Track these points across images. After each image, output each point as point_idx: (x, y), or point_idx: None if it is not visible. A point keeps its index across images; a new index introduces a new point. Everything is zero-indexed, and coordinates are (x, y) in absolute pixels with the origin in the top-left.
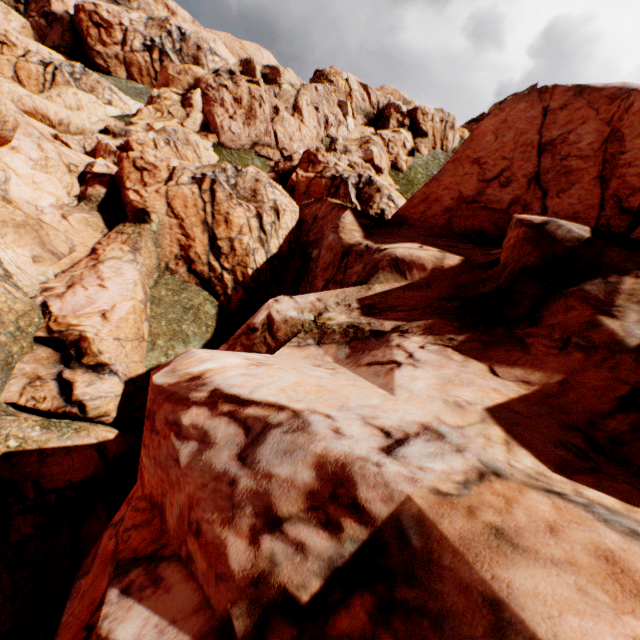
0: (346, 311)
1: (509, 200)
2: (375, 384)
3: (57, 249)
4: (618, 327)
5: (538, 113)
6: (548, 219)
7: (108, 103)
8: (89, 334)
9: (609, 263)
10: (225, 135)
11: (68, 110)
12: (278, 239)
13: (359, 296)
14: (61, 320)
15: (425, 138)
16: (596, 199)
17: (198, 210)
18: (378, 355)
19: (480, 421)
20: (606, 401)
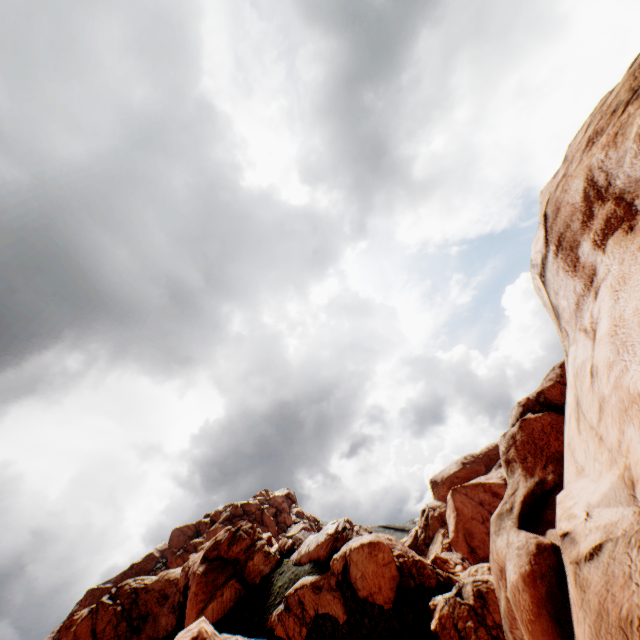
0: None
1: None
2: None
3: None
4: None
5: (464, 495)
6: None
7: None
8: None
9: None
10: None
11: None
12: None
13: None
14: None
15: None
16: None
17: None
18: None
19: None
20: None
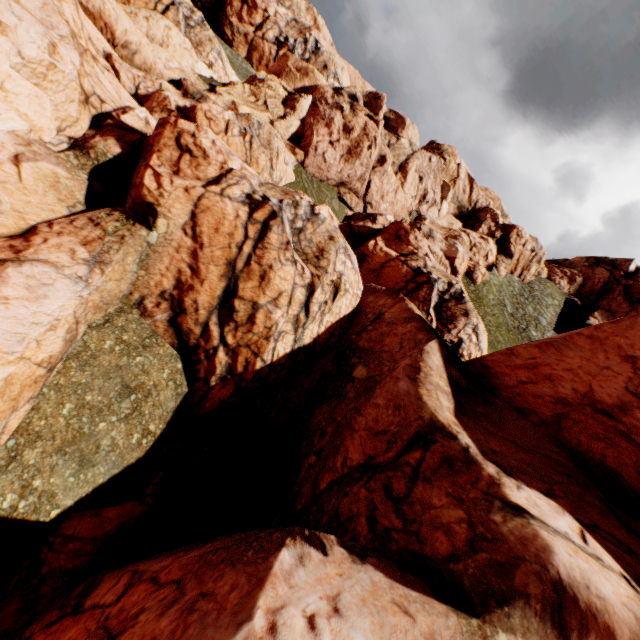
0: None
1: None
2: None
3: None
4: None
5: None
6: None
7: (209, 64)
8: None
9: None
10: (315, 158)
11: (145, 37)
12: (320, 325)
13: None
14: None
15: (508, 259)
16: None
17: (231, 243)
18: None
19: None
20: None
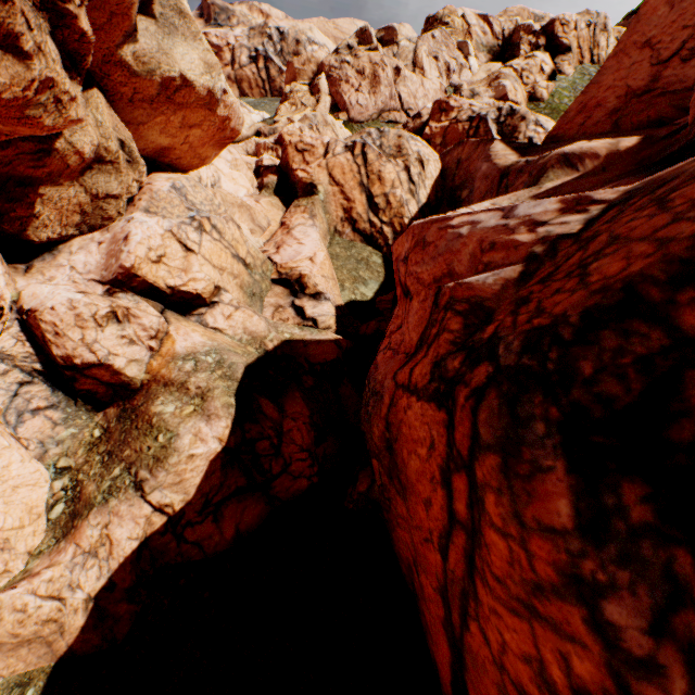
0: None
1: None
2: None
3: (261, 224)
4: None
5: None
6: None
7: None
8: (306, 272)
9: None
10: (353, 110)
11: None
12: (425, 189)
13: (531, 195)
14: (284, 266)
15: (568, 54)
16: None
17: (354, 174)
18: None
19: None
20: None
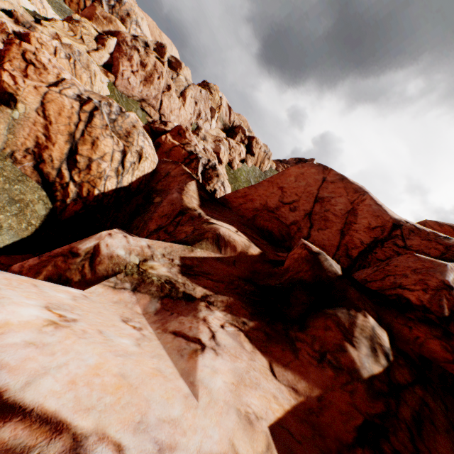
0: (168, 264)
1: (292, 220)
2: (177, 367)
3: None
4: (357, 356)
5: (320, 179)
6: (321, 251)
7: None
8: None
9: (349, 297)
10: (122, 81)
11: None
12: (132, 176)
13: (183, 254)
14: None
15: (253, 156)
16: (336, 242)
17: (71, 122)
18: (185, 324)
19: (266, 449)
20: (349, 429)
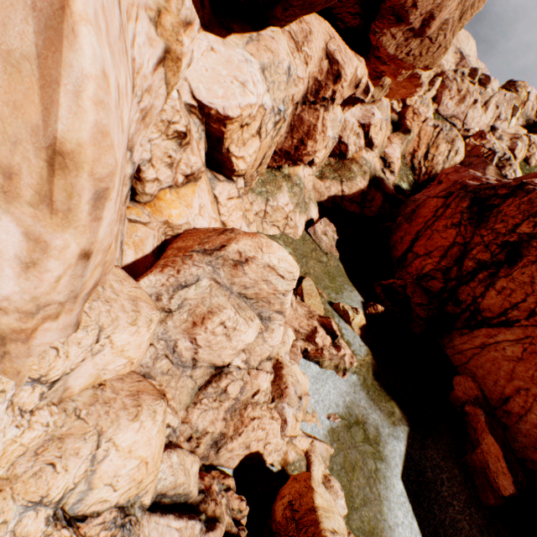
0: None
1: None
2: None
3: None
4: None
5: None
6: None
7: None
8: (394, 162)
9: None
10: (442, 107)
11: None
12: (449, 165)
13: None
14: (387, 155)
15: None
16: None
17: (428, 138)
18: None
19: None
20: None
